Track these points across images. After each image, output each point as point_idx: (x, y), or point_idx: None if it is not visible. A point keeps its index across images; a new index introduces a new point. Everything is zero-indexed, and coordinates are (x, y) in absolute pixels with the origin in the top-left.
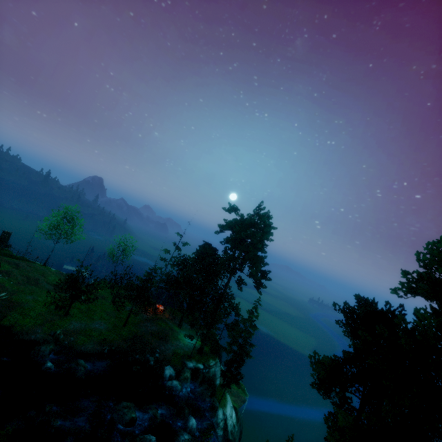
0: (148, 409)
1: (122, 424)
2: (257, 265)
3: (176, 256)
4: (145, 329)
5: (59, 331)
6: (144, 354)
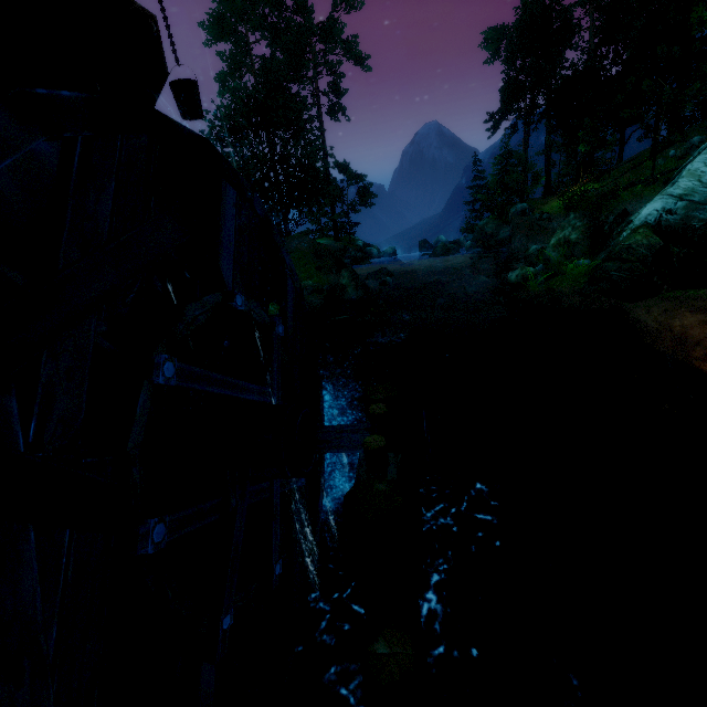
0: (427, 256)
1: (459, 252)
2: (367, 55)
3: (227, 116)
4: (306, 245)
5: (310, 282)
6: (344, 259)
